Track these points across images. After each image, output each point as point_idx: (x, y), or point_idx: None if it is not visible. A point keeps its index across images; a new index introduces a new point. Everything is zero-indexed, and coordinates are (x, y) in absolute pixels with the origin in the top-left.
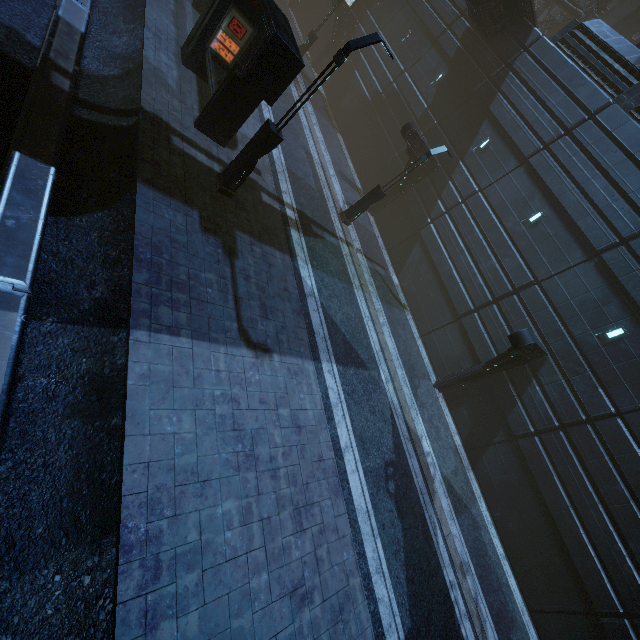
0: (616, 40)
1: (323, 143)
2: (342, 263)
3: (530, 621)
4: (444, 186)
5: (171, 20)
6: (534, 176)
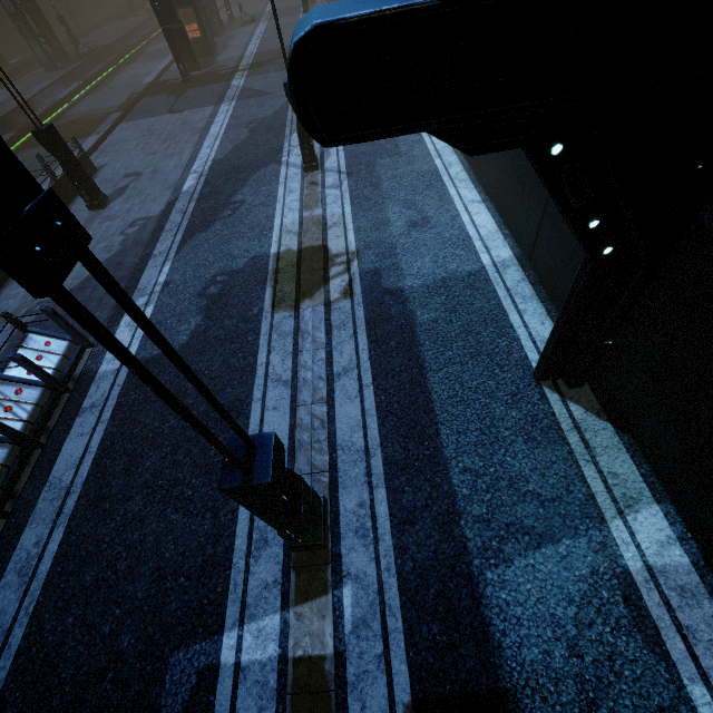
0: None
1: None
2: None
3: (454, 154)
4: None
5: None
6: None
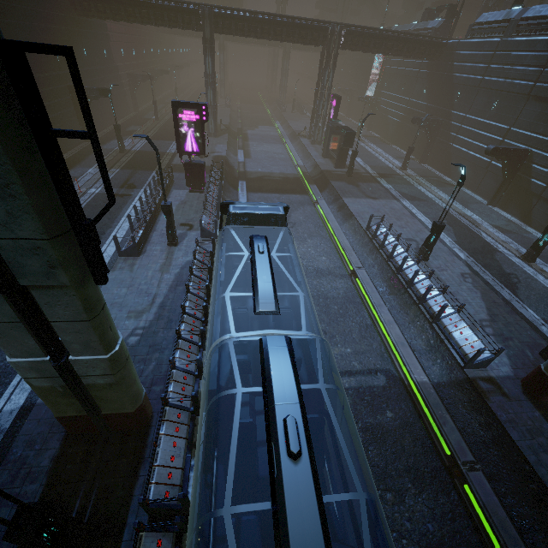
0: (493, 16)
1: (383, 152)
2: (405, 181)
3: None
4: (450, 126)
5: (316, 152)
6: (486, 90)
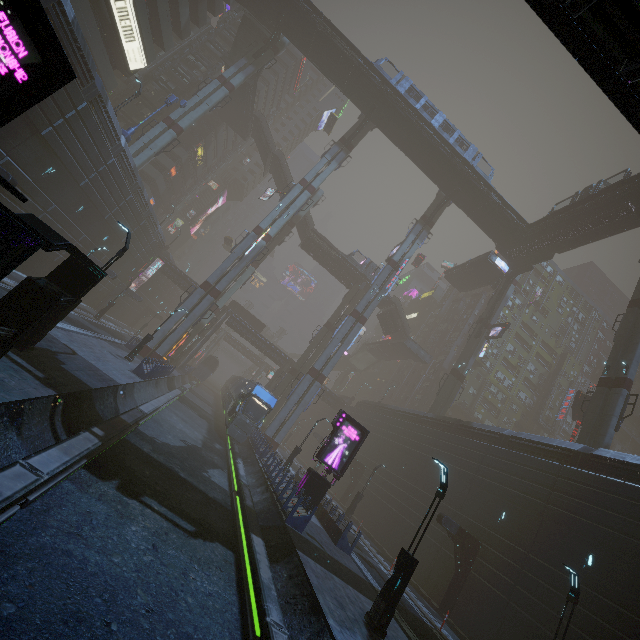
0: None
1: None
2: None
3: None
4: None
5: None
6: None
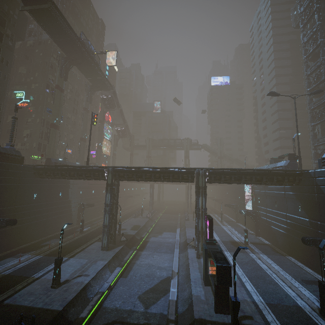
0: None
1: (281, 270)
2: None
3: None
4: None
5: (198, 271)
6: None
